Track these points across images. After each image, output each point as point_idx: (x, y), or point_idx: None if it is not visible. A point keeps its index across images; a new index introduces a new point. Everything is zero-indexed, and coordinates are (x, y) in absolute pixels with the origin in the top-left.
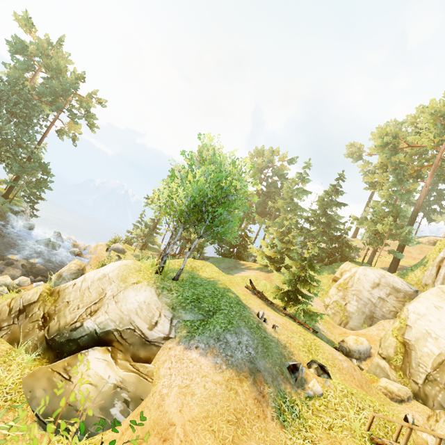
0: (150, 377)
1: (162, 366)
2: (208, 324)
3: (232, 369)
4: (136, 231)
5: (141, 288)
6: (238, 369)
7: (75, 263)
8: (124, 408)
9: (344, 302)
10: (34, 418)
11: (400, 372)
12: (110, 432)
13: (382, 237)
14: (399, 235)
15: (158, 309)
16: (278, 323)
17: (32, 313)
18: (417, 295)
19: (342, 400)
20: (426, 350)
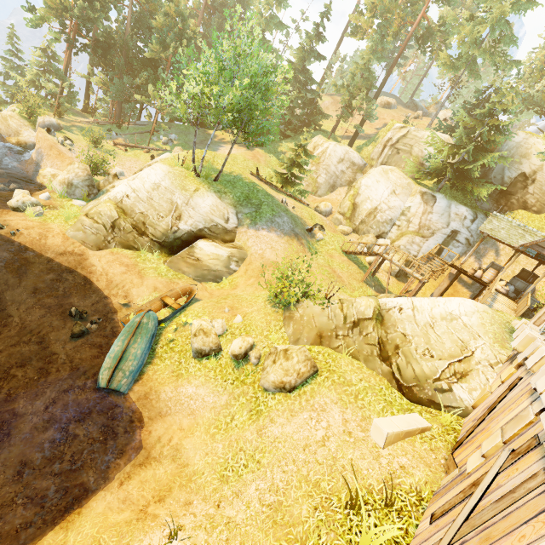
0: (242, 248)
1: (247, 242)
2: (261, 214)
3: (287, 236)
4: (46, 85)
5: (204, 195)
6: (289, 235)
7: (78, 167)
8: (238, 264)
9: (316, 175)
10: (192, 279)
11: (348, 220)
12: (236, 274)
13: (352, 109)
14: (366, 110)
15: (225, 209)
16: (292, 205)
17: (122, 227)
18: (365, 167)
19: (331, 239)
20: (365, 207)
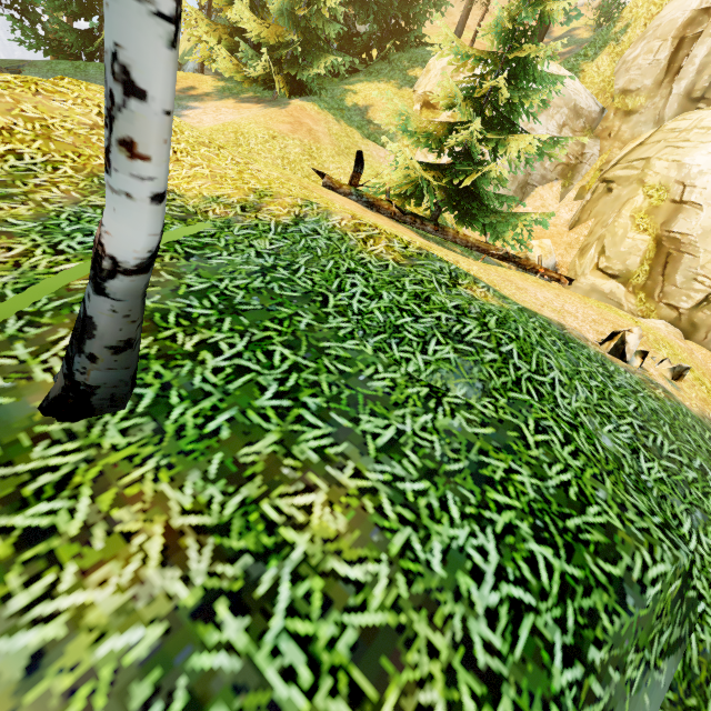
0: None
1: None
2: None
3: None
4: None
5: None
6: None
7: None
8: None
9: None
10: None
11: (640, 294)
12: None
13: None
14: None
15: None
16: None
17: None
18: (602, 119)
19: None
20: None
